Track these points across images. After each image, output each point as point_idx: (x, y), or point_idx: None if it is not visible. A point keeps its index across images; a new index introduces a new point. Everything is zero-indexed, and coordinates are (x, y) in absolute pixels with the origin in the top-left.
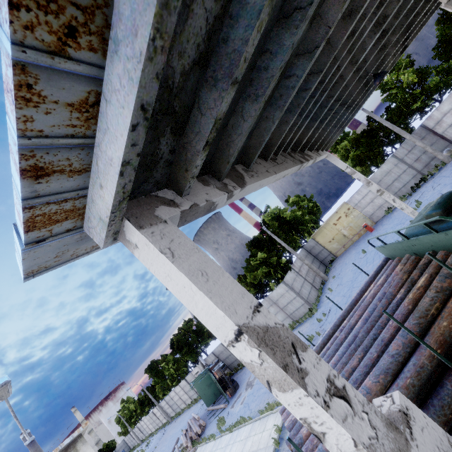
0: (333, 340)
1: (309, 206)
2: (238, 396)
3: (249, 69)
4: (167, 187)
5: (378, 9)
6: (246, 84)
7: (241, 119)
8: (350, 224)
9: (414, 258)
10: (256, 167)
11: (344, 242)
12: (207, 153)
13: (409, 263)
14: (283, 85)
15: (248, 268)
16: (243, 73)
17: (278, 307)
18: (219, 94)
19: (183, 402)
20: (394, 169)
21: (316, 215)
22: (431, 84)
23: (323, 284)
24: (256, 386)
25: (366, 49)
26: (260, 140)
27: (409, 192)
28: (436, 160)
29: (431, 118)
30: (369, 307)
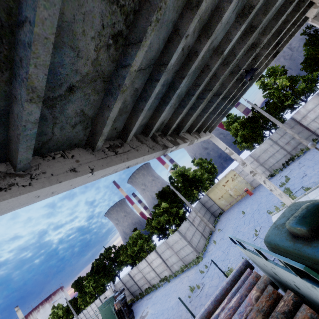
0: None
1: (208, 167)
2: None
3: None
4: None
5: None
6: None
7: None
8: (235, 187)
9: (272, 292)
10: (48, 165)
11: (230, 200)
12: None
13: (265, 297)
14: (19, 39)
15: (155, 213)
16: None
17: (173, 251)
18: None
19: (96, 317)
20: (270, 149)
21: (213, 174)
22: (299, 88)
23: (211, 234)
24: None
25: (232, 39)
26: (17, 133)
27: (281, 167)
28: (301, 145)
29: (298, 113)
30: None
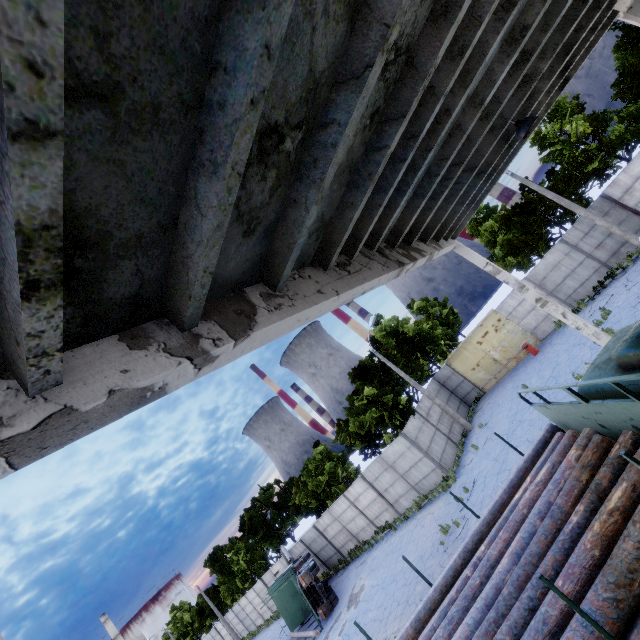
0: (461, 583)
1: (443, 314)
2: (336, 618)
3: (183, 107)
4: (7, 370)
5: (508, 12)
6: (194, 140)
7: (196, 211)
8: (503, 343)
9: (601, 440)
10: (295, 286)
11: (495, 370)
12: (140, 281)
13: (591, 449)
14: (317, 141)
15: (351, 409)
16: (60, 107)
17: (396, 473)
18: (1, 167)
19: (259, 616)
20: (565, 261)
21: (453, 327)
22: (613, 135)
23: (465, 437)
24: (362, 605)
25: (496, 80)
26: (289, 242)
27: (591, 294)
28: (628, 246)
29: (616, 184)
30: (521, 528)
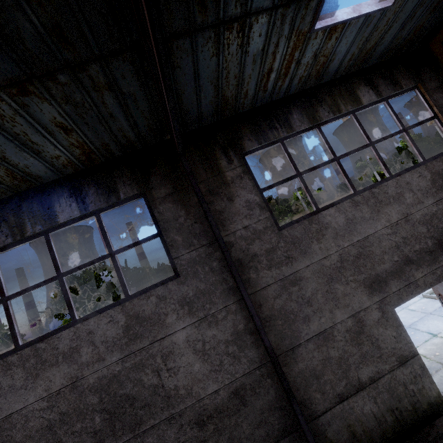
0: None
1: None
2: None
3: None
4: None
5: None
6: None
7: None
8: None
9: None
10: None
11: None
12: None
13: None
14: None
15: None
16: None
17: None
18: None
19: None
20: None
21: None
22: None
23: None
24: None
25: None
26: None
27: None
28: None
29: None
30: None
